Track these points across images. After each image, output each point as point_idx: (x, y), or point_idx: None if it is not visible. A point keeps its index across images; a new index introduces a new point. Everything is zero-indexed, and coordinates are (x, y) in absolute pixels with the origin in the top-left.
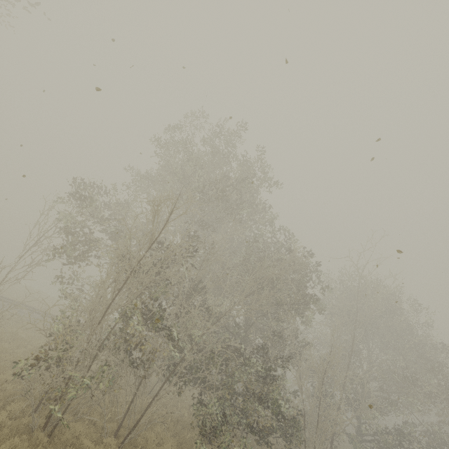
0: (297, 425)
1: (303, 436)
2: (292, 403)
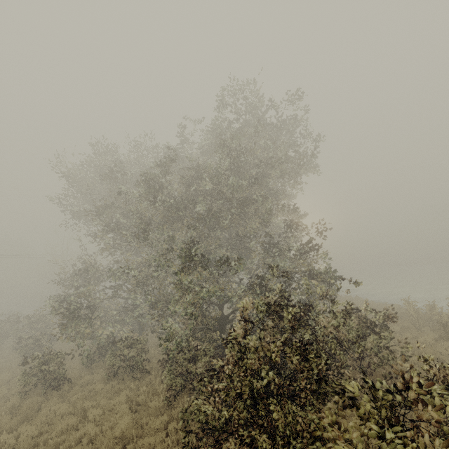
0: None
1: None
2: None
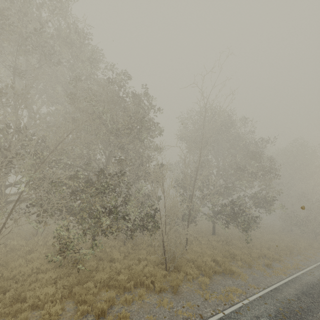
0: (154, 219)
1: (160, 224)
2: (154, 207)
